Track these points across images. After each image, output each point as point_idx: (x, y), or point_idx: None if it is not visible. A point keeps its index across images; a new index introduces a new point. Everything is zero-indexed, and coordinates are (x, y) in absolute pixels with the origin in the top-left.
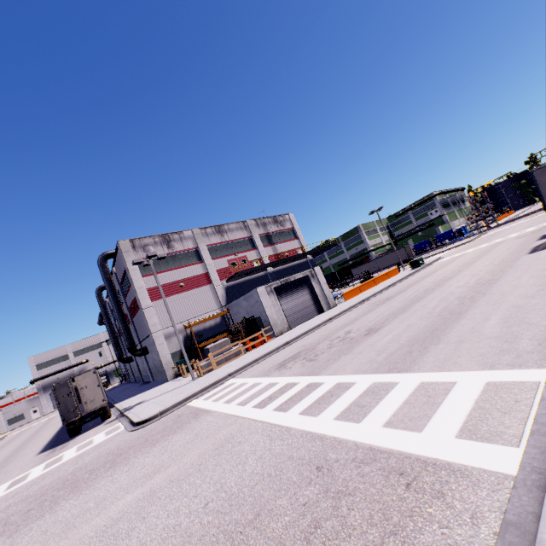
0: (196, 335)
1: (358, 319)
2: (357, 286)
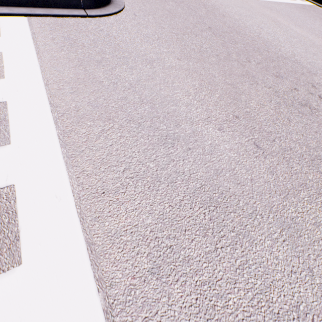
0: None
1: None
2: None
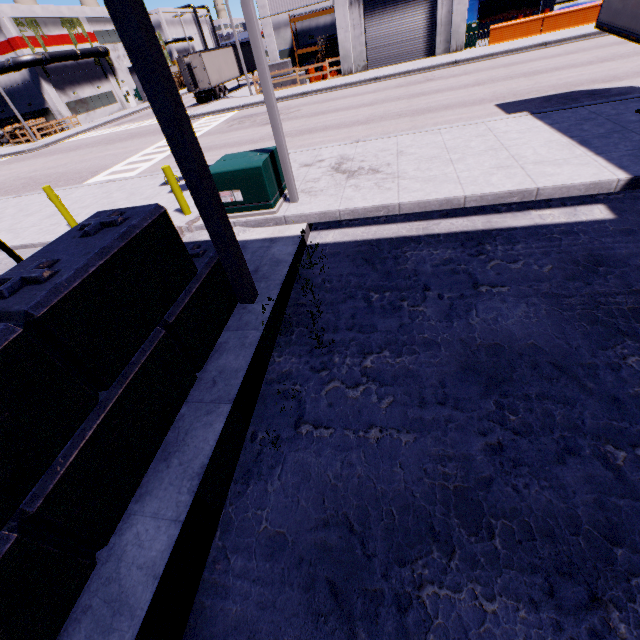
0: (307, 34)
1: (340, 99)
2: (542, 16)
